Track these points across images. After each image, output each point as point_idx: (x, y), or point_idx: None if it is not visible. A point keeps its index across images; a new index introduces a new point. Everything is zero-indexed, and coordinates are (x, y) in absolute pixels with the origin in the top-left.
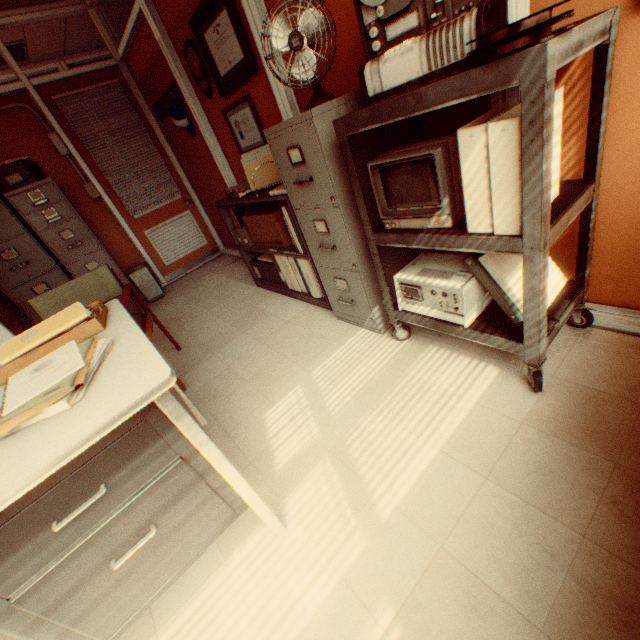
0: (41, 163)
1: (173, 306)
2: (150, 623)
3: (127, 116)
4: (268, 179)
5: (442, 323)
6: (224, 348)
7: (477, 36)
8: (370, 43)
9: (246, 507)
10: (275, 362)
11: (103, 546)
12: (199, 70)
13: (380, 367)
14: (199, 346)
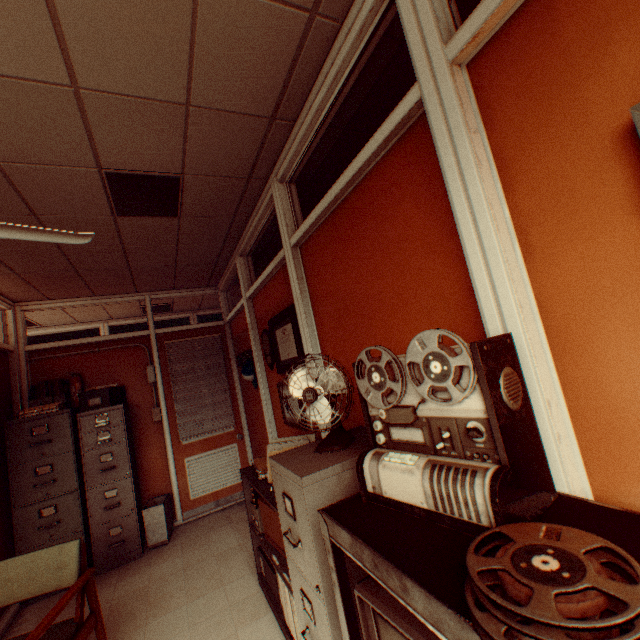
0: (130, 385)
1: (163, 567)
2: None
3: (215, 358)
4: None
5: None
6: None
7: (494, 512)
8: (375, 430)
9: None
10: None
11: None
12: (268, 348)
13: None
14: None
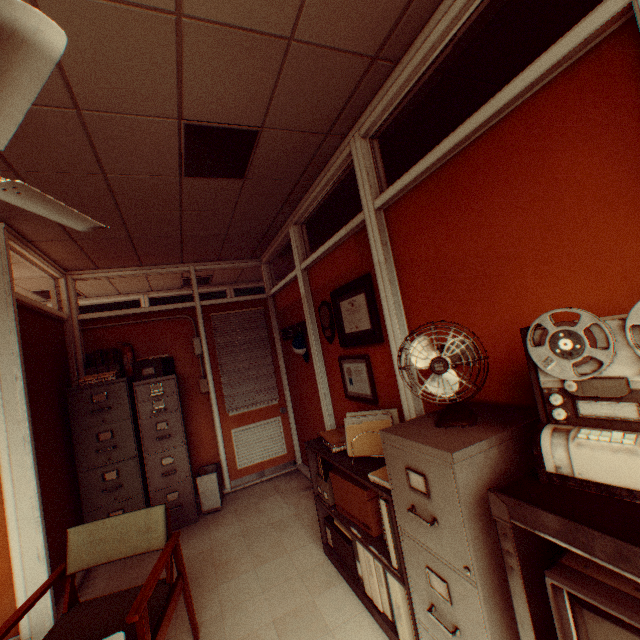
0: (177, 357)
1: (222, 533)
2: None
3: (258, 331)
4: (369, 447)
5: None
6: None
7: None
8: (547, 404)
9: None
10: None
11: None
12: (327, 321)
13: None
14: None
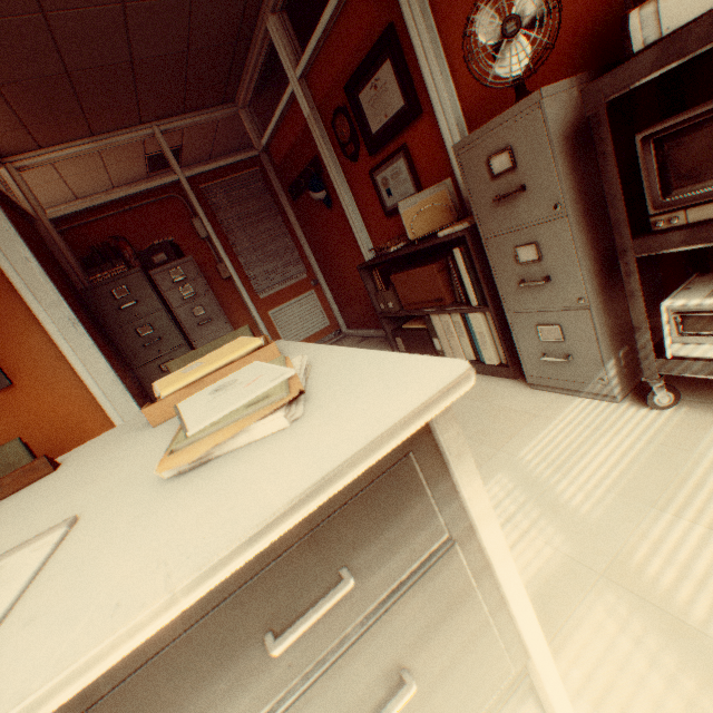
0: (182, 246)
1: None
2: None
3: (262, 200)
4: (430, 224)
5: None
6: None
7: None
8: None
9: (522, 660)
10: None
11: (329, 704)
12: (347, 135)
13: (639, 446)
14: None
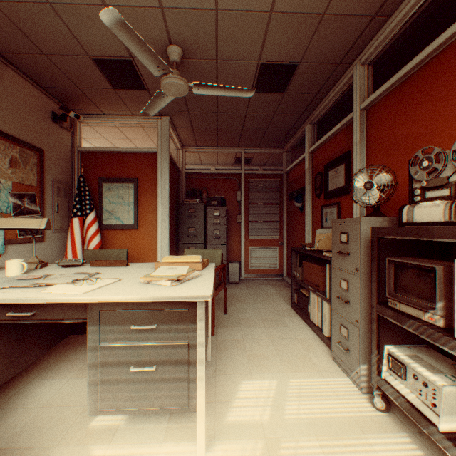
0: (227, 200)
1: (238, 290)
2: (111, 436)
3: (274, 194)
4: (327, 246)
5: (416, 411)
6: (247, 327)
7: None
8: (413, 196)
9: (194, 409)
10: (270, 355)
11: (135, 354)
12: (318, 184)
13: (344, 414)
14: (236, 318)
